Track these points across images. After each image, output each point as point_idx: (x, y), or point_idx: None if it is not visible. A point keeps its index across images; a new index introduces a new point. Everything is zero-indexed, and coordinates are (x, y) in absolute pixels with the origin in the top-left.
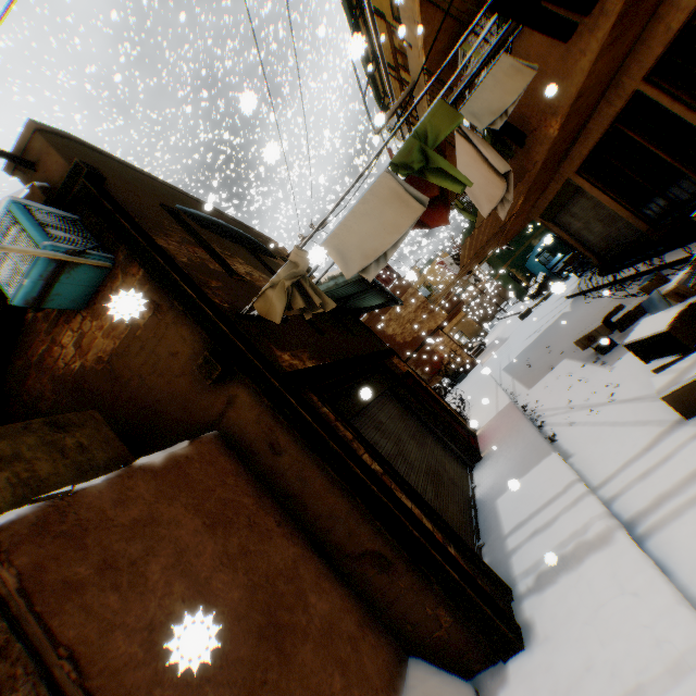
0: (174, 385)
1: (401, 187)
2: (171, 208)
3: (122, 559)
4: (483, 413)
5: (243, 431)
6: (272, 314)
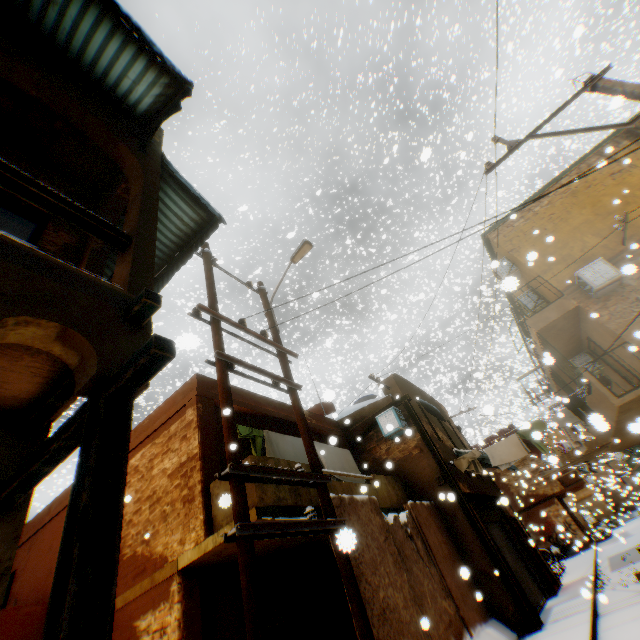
0: (421, 479)
1: (520, 442)
2: (419, 403)
3: (426, 523)
4: (571, 576)
5: (444, 506)
6: (461, 468)
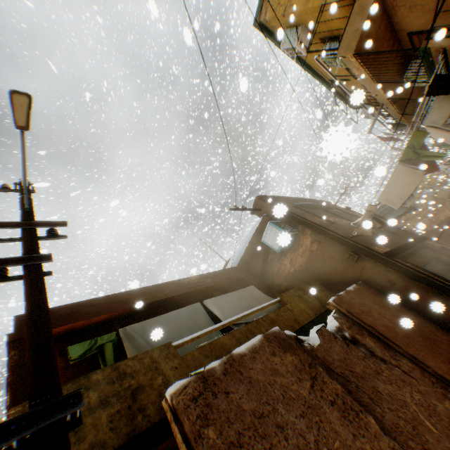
0: (335, 268)
1: (408, 168)
2: (296, 206)
3: (363, 311)
4: None
5: (372, 279)
6: (365, 232)
